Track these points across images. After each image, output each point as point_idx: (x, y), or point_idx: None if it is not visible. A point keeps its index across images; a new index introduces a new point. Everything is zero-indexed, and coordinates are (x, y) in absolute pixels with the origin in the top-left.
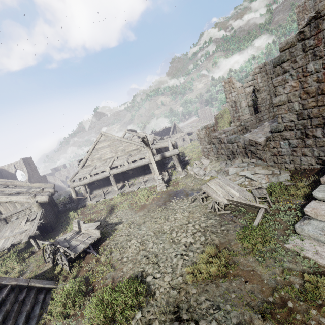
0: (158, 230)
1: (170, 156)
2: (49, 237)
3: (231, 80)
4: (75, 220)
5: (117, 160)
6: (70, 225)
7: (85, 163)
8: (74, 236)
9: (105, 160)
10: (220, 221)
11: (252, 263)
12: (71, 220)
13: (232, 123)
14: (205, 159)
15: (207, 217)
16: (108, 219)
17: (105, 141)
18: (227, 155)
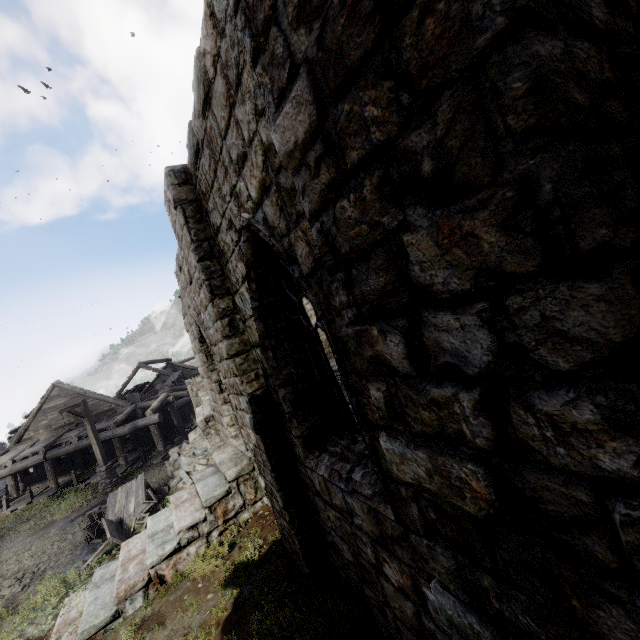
0: (4, 573)
1: (147, 425)
2: None
3: None
4: None
5: (70, 431)
6: None
7: (23, 435)
8: None
9: (56, 430)
10: (74, 558)
11: (7, 628)
12: None
13: None
14: (195, 431)
15: (74, 550)
16: None
17: (59, 397)
18: None
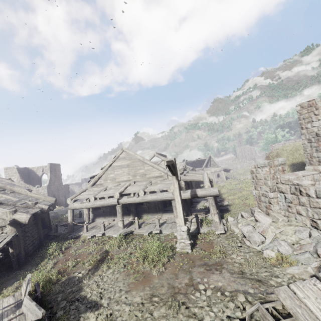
0: None
1: (205, 196)
2: (0, 283)
3: (314, 104)
4: (28, 276)
5: (132, 186)
6: (38, 269)
7: (96, 181)
8: (5, 315)
9: (119, 182)
10: None
11: None
12: (47, 257)
13: (307, 165)
14: (262, 213)
15: None
16: (86, 283)
17: (125, 159)
18: (312, 219)
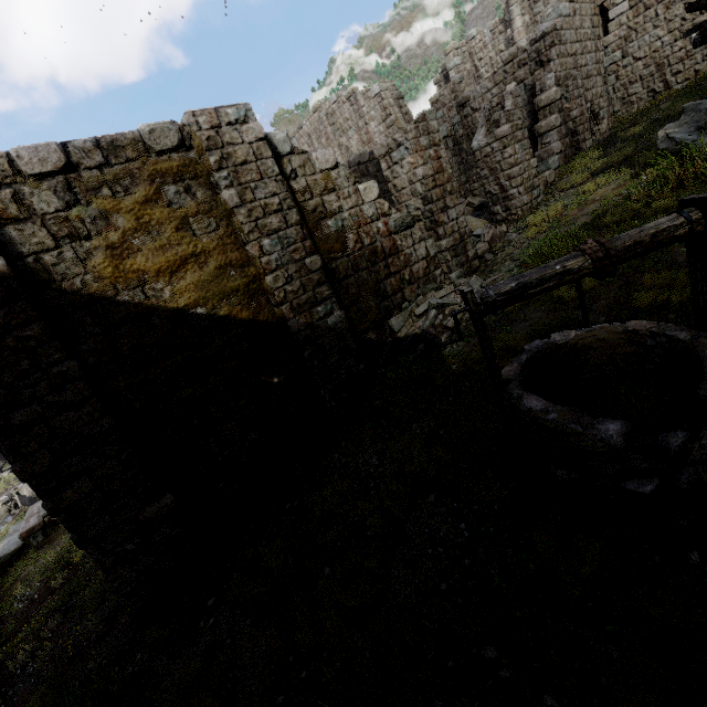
0: None
1: None
2: None
3: None
4: None
5: None
6: None
7: None
8: None
9: None
10: None
11: None
12: None
13: None
14: None
15: None
16: None
17: None
18: None
